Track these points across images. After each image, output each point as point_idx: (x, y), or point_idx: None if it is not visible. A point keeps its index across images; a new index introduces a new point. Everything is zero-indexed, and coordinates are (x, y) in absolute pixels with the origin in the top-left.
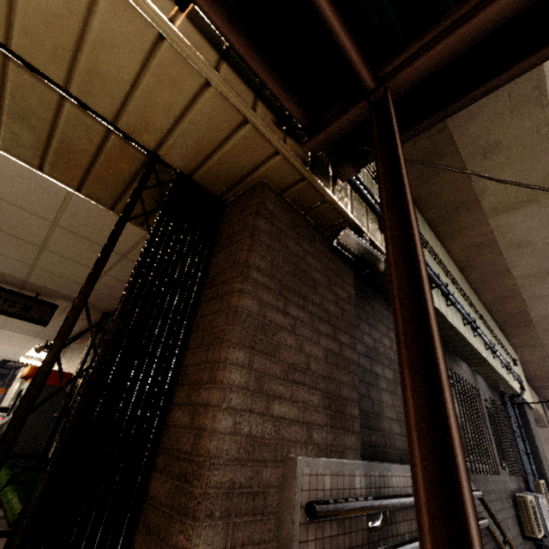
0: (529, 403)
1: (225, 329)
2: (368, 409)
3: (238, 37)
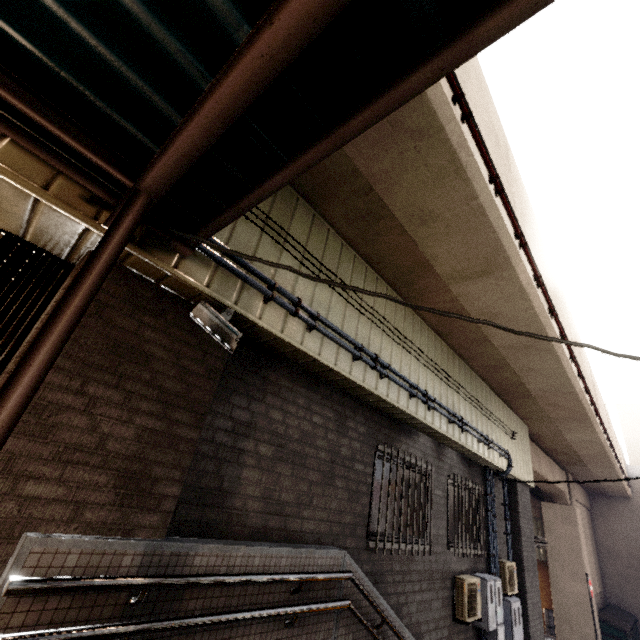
0: (516, 481)
1: None
2: (211, 486)
3: None
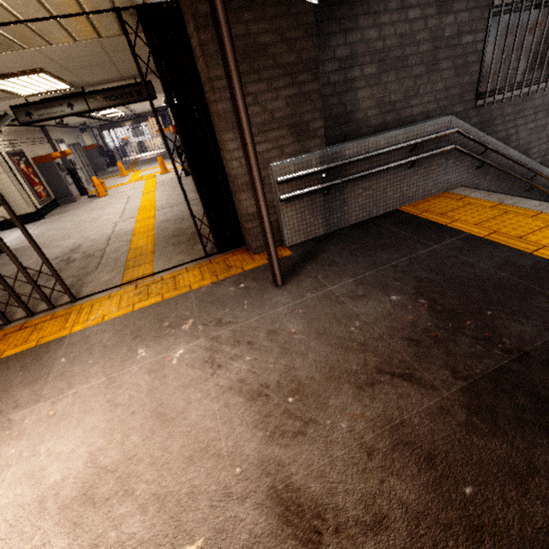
0: None
1: (218, 126)
2: (340, 113)
3: None
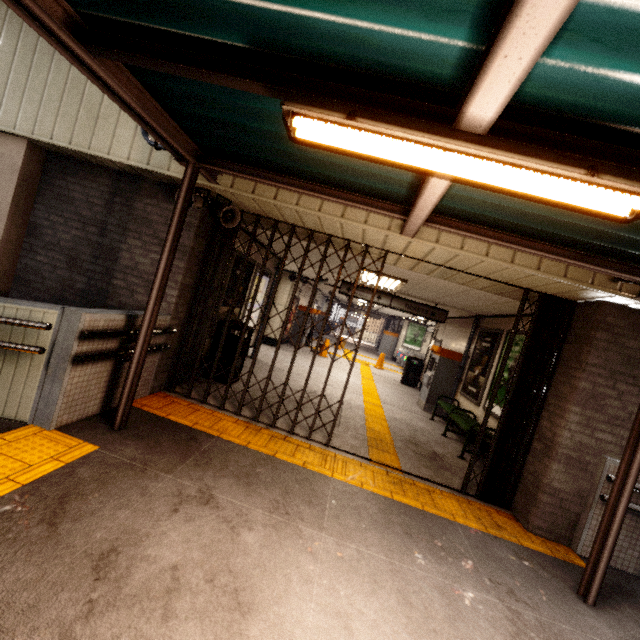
0: None
1: (568, 395)
2: None
3: (578, 265)
